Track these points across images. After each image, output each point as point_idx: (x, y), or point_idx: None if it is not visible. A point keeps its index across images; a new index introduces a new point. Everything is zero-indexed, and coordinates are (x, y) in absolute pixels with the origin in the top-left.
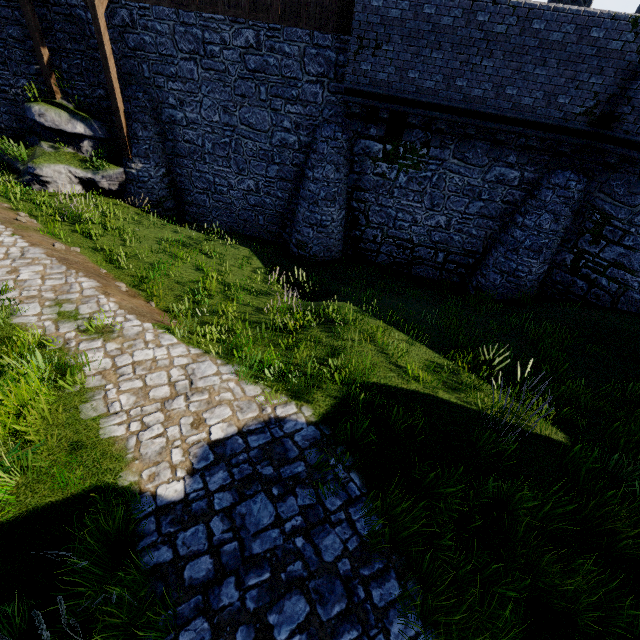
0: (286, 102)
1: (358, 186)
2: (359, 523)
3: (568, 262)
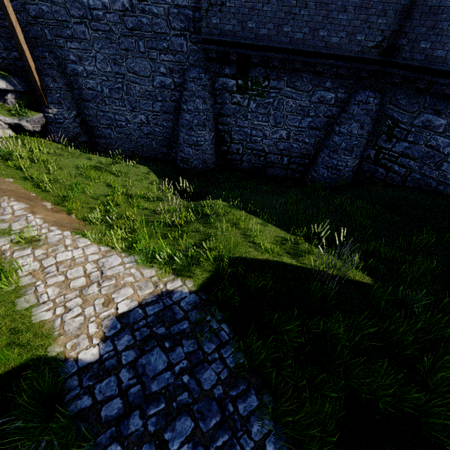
0: (160, 52)
1: (221, 113)
2: (228, 359)
3: (372, 156)
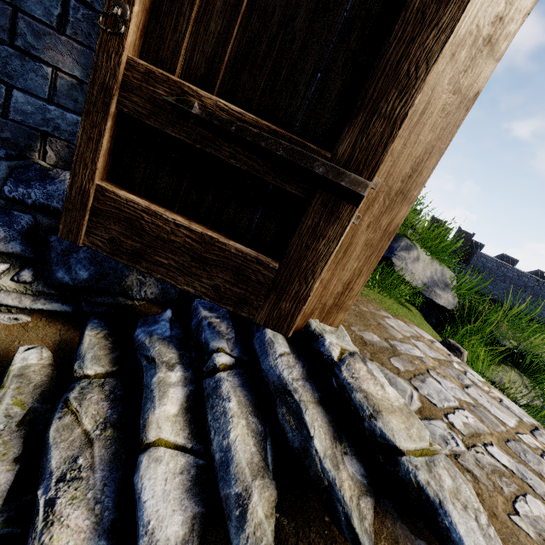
0: None
1: None
2: None
3: None
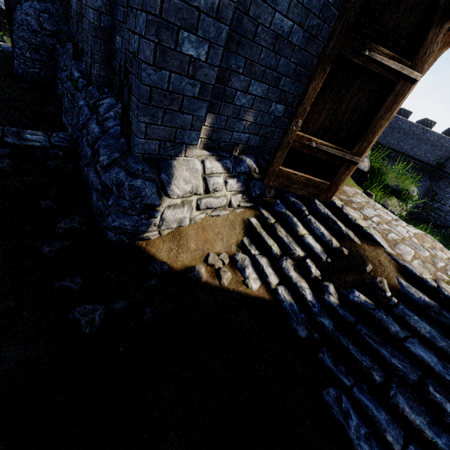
0: None
1: None
2: None
3: (421, 206)
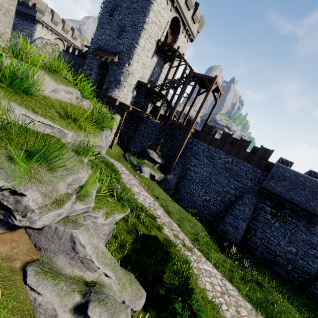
0: (235, 180)
1: (255, 218)
2: None
3: None
